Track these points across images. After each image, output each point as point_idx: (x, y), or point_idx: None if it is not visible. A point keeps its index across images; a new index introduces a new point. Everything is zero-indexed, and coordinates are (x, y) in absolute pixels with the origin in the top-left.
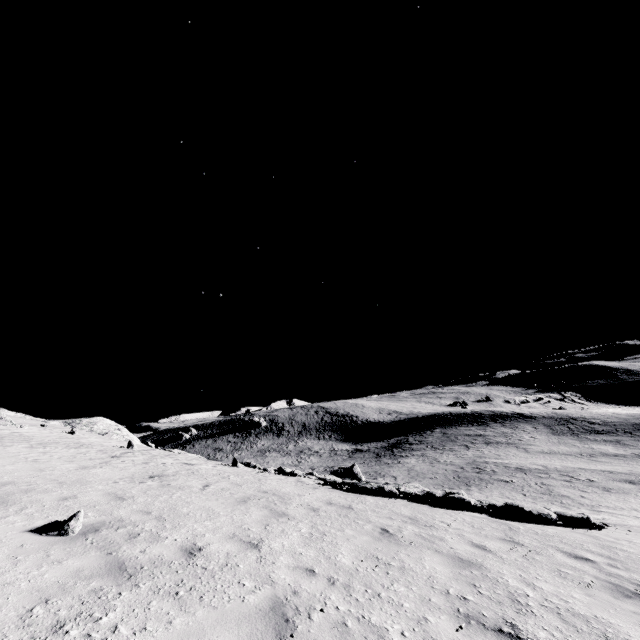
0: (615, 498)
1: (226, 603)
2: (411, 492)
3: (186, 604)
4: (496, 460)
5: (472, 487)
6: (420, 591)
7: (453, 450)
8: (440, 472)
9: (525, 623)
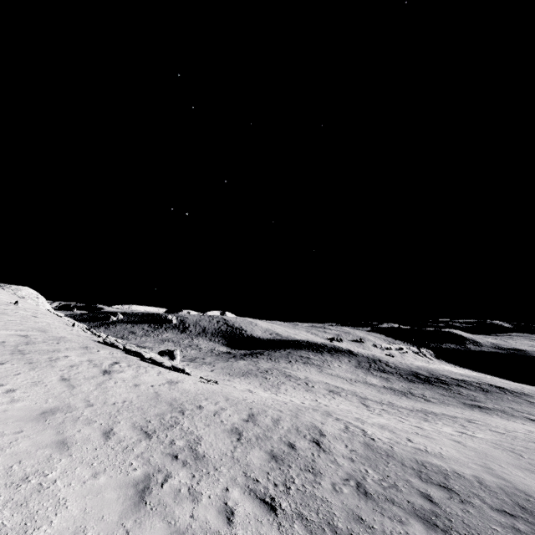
0: (300, 393)
1: None
2: (132, 350)
3: None
4: (289, 370)
5: (243, 377)
6: (20, 346)
7: (278, 362)
8: (242, 368)
9: (35, 354)
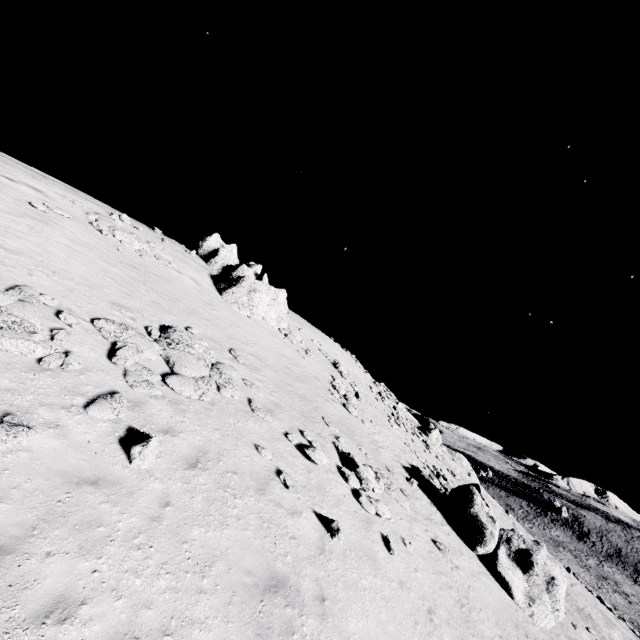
0: None
1: (603, 634)
2: None
3: (593, 625)
4: None
5: None
6: None
7: None
8: None
9: None
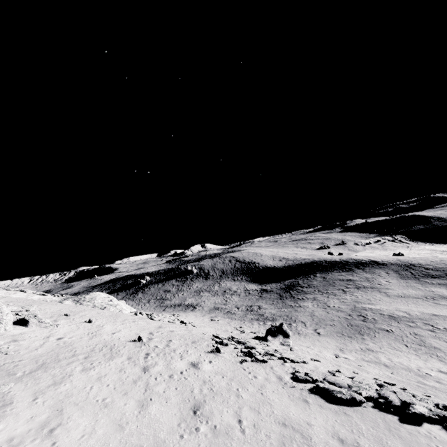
0: None
1: None
2: (371, 395)
3: None
4: (370, 306)
5: (365, 336)
6: None
7: (335, 294)
8: (335, 319)
9: None
